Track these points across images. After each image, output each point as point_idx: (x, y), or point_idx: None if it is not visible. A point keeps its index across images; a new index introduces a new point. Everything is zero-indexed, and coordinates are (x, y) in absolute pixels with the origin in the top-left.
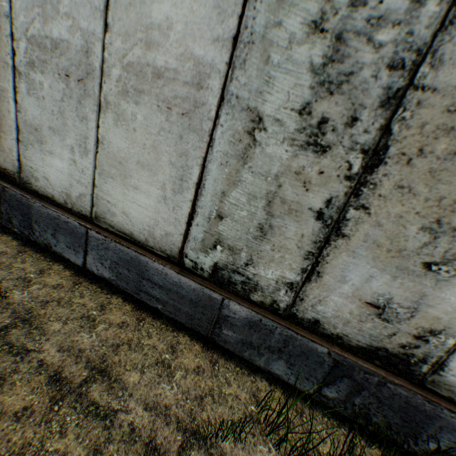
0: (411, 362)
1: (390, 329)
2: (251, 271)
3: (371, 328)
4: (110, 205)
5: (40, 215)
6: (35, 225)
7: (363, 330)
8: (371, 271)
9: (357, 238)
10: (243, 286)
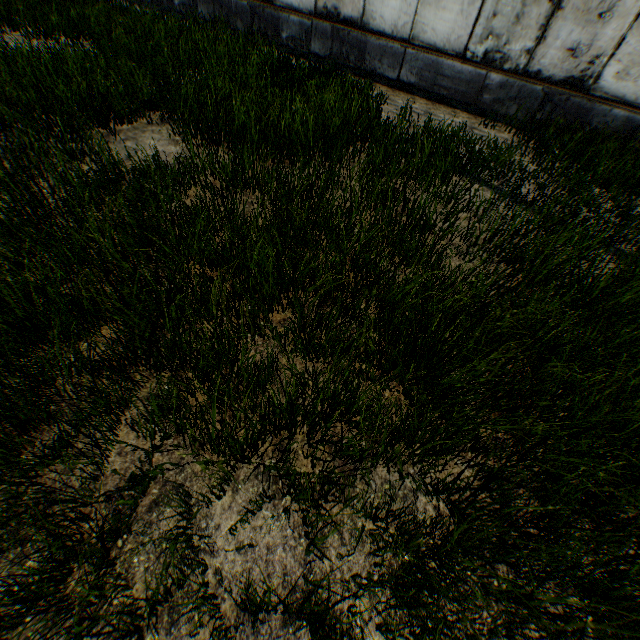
0: (584, 81)
1: (576, 64)
2: (507, 49)
3: (567, 66)
4: (424, 27)
5: (372, 48)
6: (367, 58)
7: (562, 70)
8: (571, 29)
9: (567, 10)
10: (500, 62)
